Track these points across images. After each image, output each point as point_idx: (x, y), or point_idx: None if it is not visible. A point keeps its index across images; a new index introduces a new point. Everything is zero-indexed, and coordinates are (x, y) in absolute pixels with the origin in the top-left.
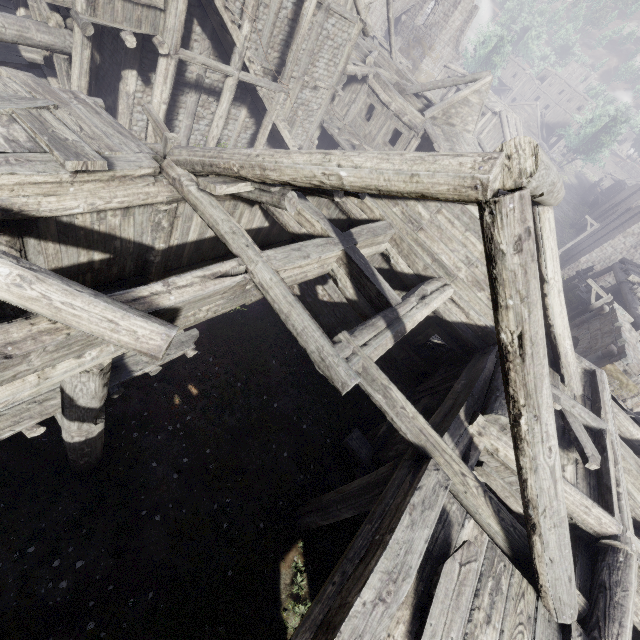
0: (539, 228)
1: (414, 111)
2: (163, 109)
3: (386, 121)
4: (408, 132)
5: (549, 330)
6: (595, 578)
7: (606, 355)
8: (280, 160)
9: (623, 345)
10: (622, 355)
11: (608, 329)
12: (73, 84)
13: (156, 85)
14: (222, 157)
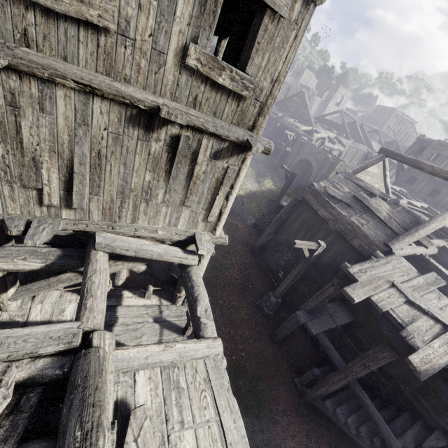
0: (386, 164)
1: None
2: None
3: None
4: None
5: (386, 186)
6: (447, 234)
7: (331, 164)
8: (445, 223)
9: (332, 157)
10: (337, 161)
11: (316, 151)
12: None
13: None
14: (422, 235)
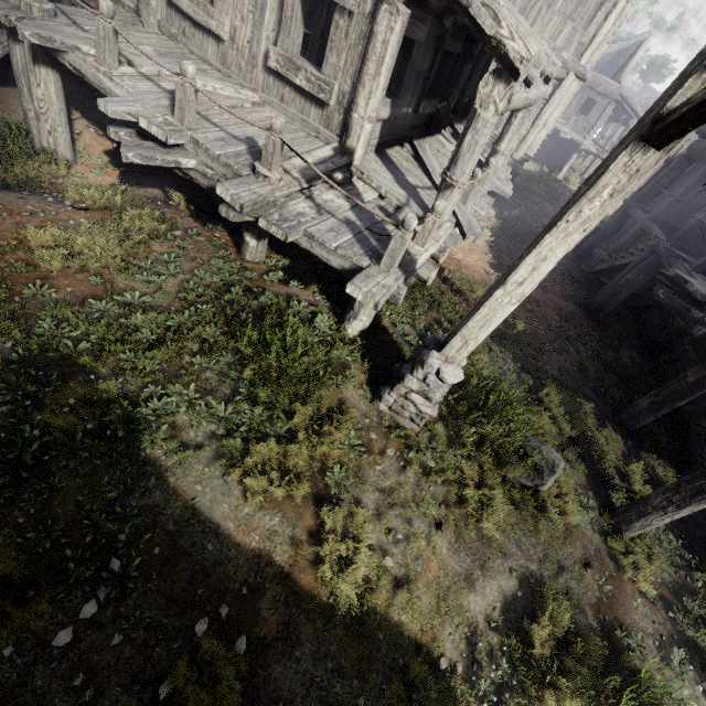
0: None
1: (608, 80)
2: (551, 124)
3: (577, 94)
4: (603, 100)
5: None
6: None
7: None
8: None
9: None
10: None
11: None
12: (542, 120)
13: (558, 106)
14: None
